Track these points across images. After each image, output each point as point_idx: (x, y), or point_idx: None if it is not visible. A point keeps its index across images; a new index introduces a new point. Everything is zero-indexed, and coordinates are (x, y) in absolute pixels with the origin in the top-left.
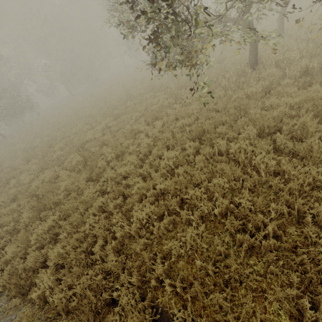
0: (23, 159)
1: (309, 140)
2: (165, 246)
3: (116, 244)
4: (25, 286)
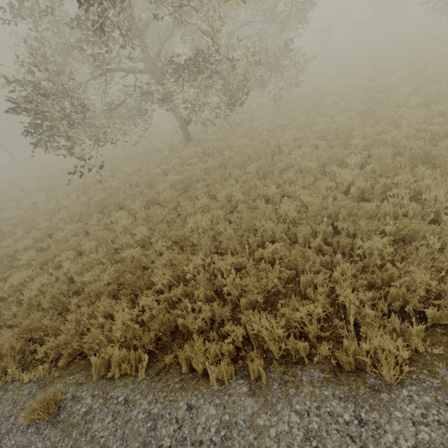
0: None
1: (158, 209)
2: (22, 297)
3: None
4: None
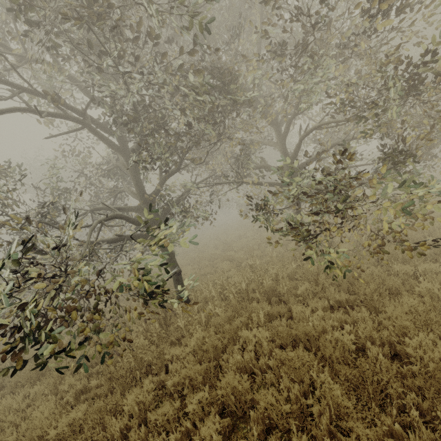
0: None
1: None
2: None
3: None
4: None
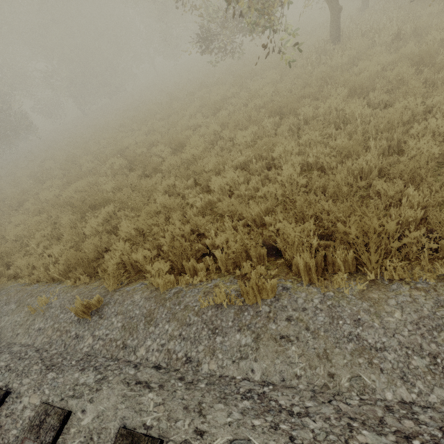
0: (36, 180)
1: (406, 84)
2: (259, 193)
3: (197, 213)
4: (91, 267)
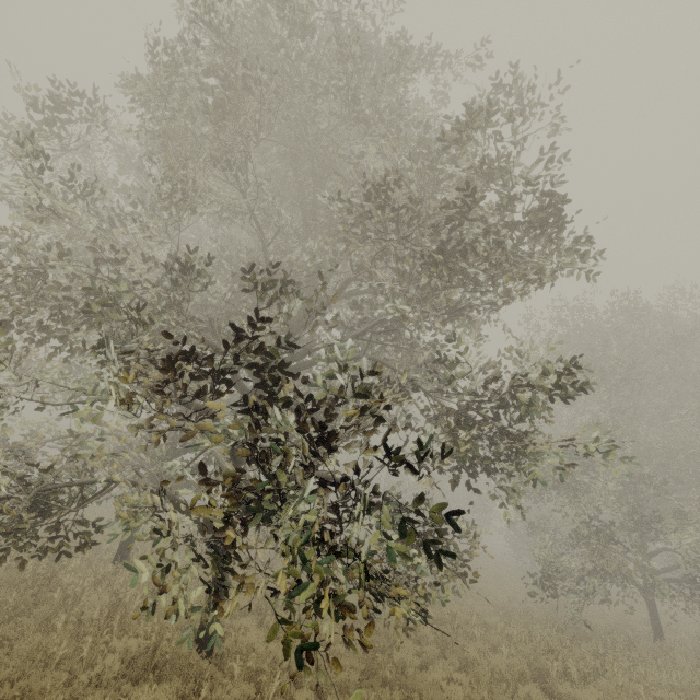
0: None
1: None
2: None
3: None
4: None
